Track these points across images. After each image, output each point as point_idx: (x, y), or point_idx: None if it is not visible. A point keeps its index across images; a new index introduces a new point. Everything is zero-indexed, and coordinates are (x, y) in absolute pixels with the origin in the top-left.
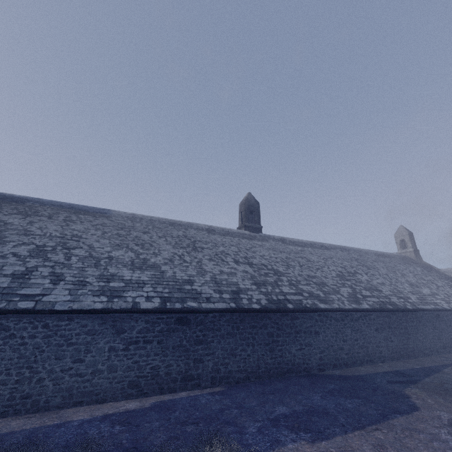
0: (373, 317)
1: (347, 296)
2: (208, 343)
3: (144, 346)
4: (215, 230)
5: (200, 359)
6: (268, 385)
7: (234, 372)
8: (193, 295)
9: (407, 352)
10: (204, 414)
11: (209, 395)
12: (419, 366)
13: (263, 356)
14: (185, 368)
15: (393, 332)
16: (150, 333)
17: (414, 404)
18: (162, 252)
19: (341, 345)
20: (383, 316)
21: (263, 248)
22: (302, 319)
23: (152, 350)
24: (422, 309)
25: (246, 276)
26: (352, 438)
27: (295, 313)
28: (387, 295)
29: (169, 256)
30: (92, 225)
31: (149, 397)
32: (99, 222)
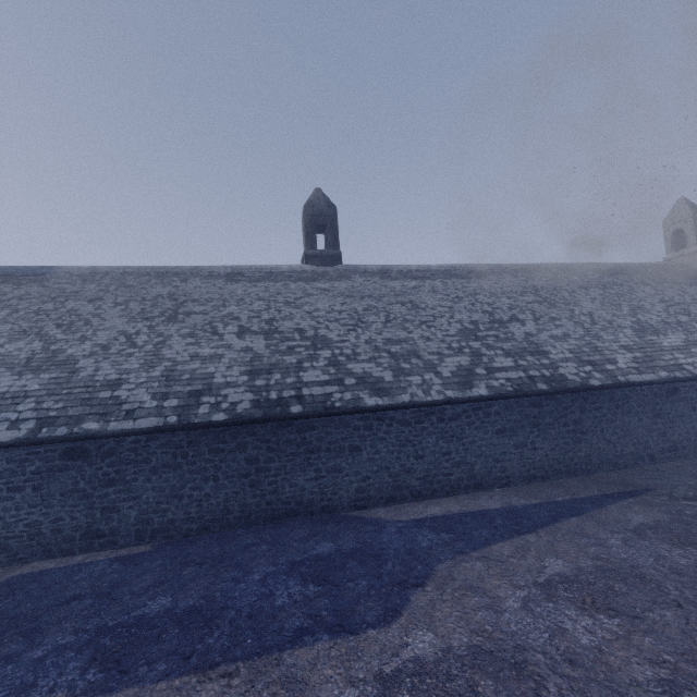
0: (495, 410)
1: (448, 374)
2: (127, 483)
3: (10, 496)
4: (243, 274)
5: (113, 507)
6: (227, 542)
7: (178, 522)
8: (104, 409)
9: (570, 466)
10: (32, 609)
11: (109, 562)
12: (567, 495)
13: (237, 494)
14: (87, 521)
15: (543, 432)
16: (18, 477)
17: (405, 606)
18: (99, 333)
19: (410, 464)
20: (524, 405)
21: (328, 295)
22: (324, 429)
23: (26, 501)
24: (629, 384)
25: (240, 359)
26: (148, 696)
27: (309, 421)
28: (555, 361)
29: (107, 338)
30: (2, 301)
31: (28, 563)
32: (19, 294)
